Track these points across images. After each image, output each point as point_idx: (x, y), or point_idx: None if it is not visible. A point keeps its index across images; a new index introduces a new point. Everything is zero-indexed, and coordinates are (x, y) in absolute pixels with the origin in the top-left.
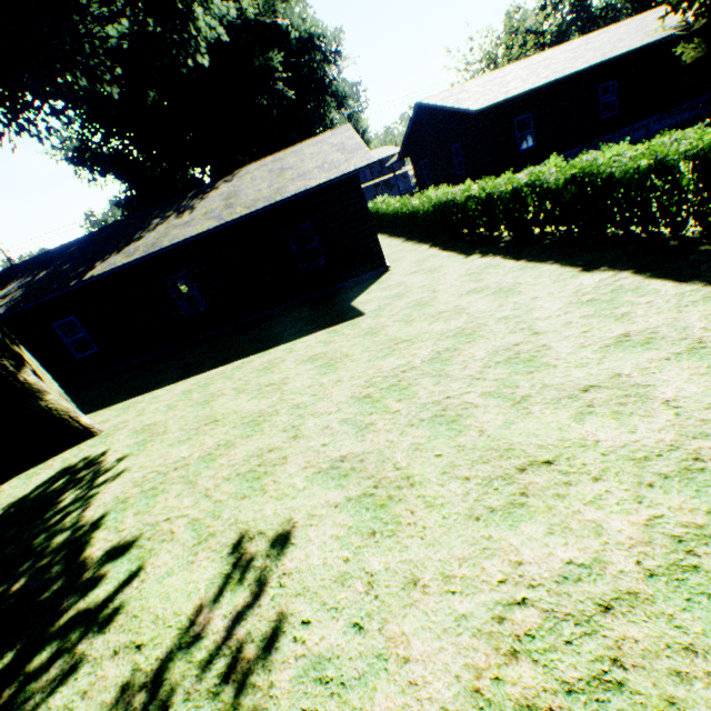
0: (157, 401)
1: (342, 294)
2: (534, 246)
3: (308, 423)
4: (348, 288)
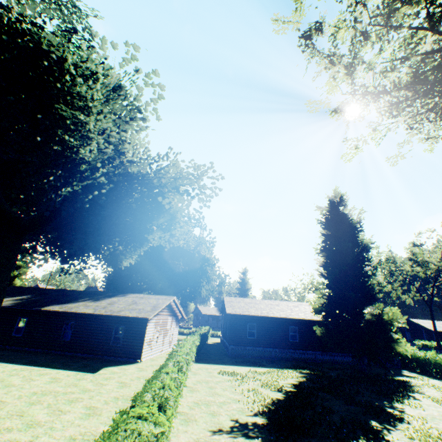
0: (5, 367)
1: (113, 362)
2: None
3: (15, 391)
4: (120, 361)
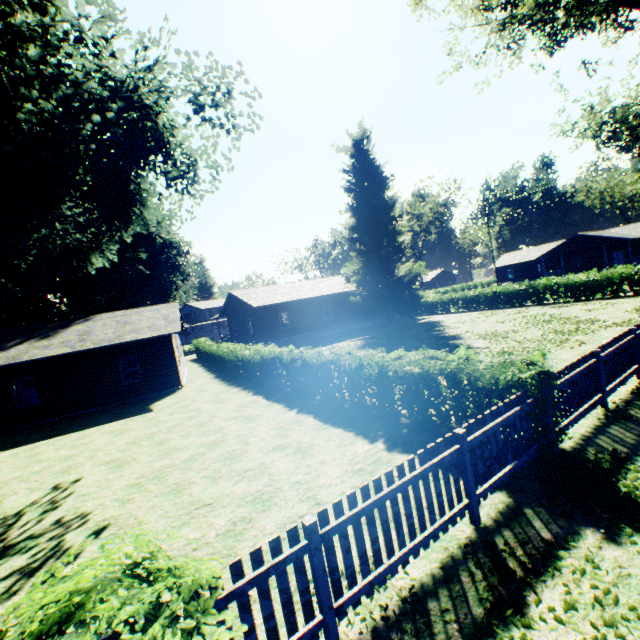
0: None
1: (148, 400)
2: (252, 382)
3: (100, 453)
4: (154, 397)
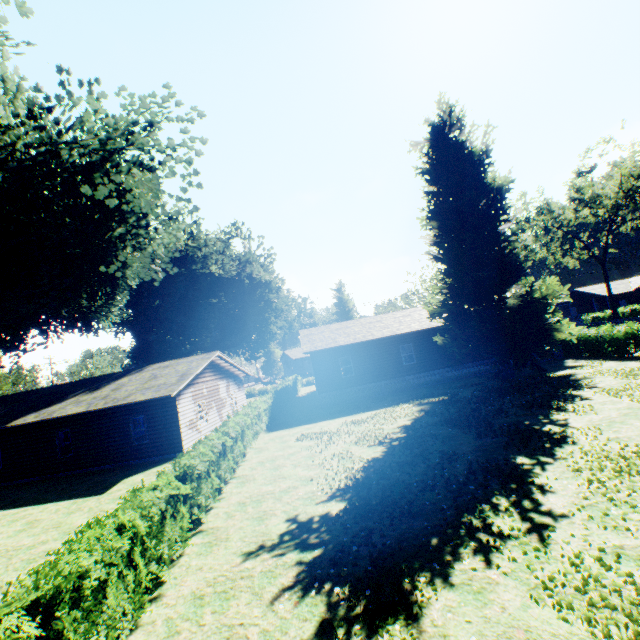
0: None
1: (142, 467)
2: None
3: None
4: (154, 462)
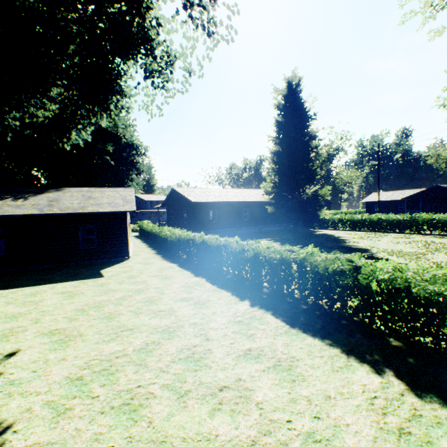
0: None
1: (99, 265)
2: (191, 263)
3: (46, 317)
4: (104, 263)
